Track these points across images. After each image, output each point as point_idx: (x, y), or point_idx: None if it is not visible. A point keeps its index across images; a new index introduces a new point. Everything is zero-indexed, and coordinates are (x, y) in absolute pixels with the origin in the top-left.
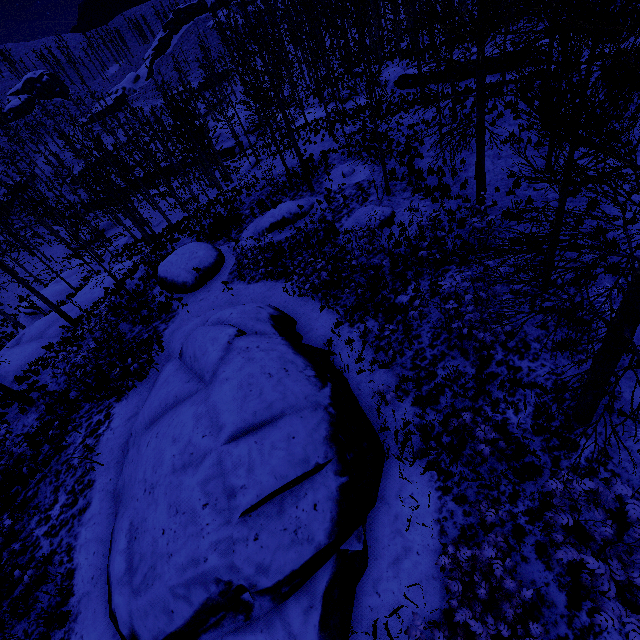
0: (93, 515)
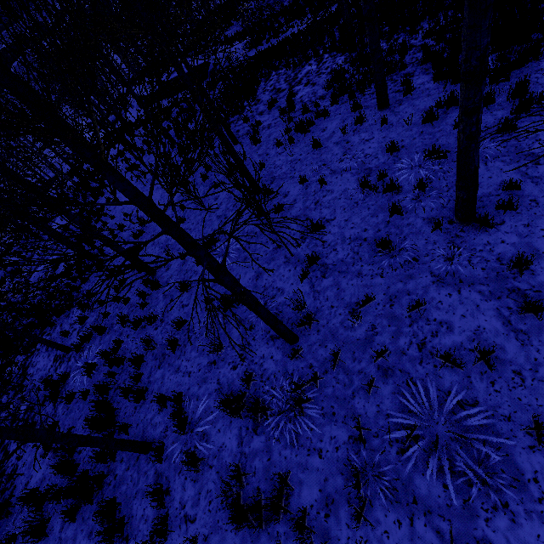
0: None
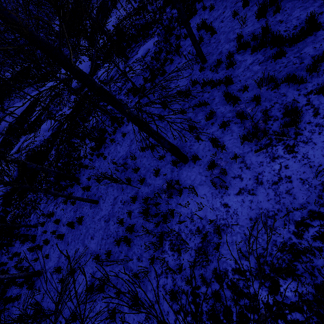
0: None
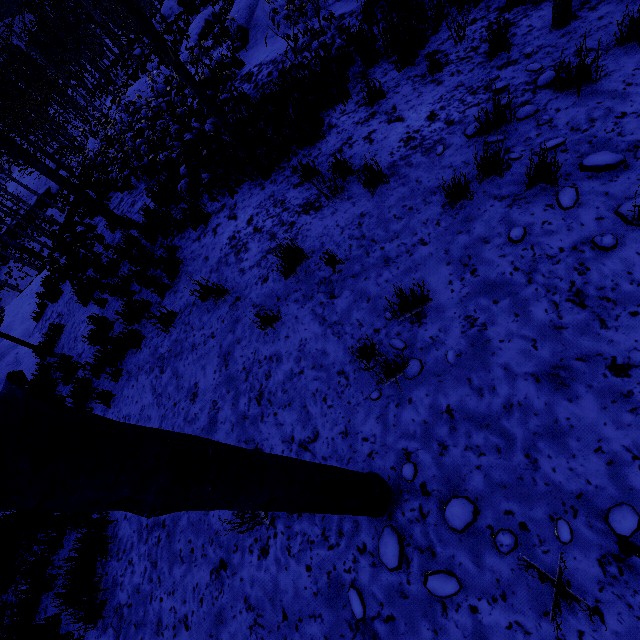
0: (357, 3)
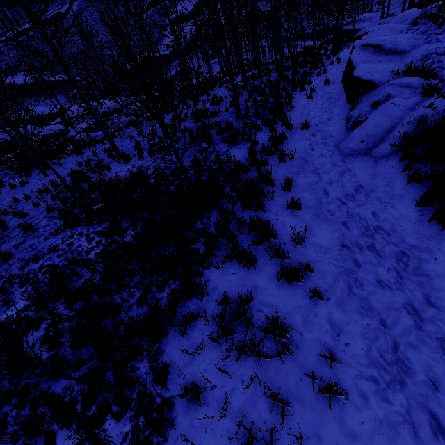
0: None
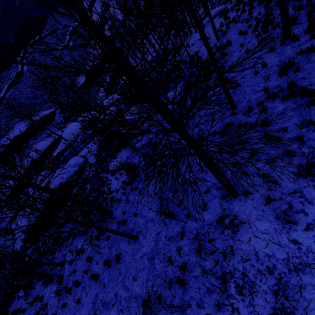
0: None
